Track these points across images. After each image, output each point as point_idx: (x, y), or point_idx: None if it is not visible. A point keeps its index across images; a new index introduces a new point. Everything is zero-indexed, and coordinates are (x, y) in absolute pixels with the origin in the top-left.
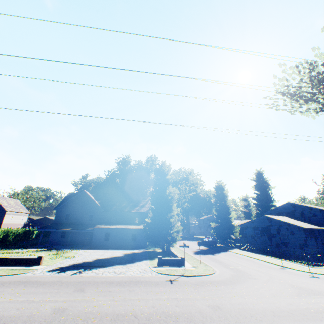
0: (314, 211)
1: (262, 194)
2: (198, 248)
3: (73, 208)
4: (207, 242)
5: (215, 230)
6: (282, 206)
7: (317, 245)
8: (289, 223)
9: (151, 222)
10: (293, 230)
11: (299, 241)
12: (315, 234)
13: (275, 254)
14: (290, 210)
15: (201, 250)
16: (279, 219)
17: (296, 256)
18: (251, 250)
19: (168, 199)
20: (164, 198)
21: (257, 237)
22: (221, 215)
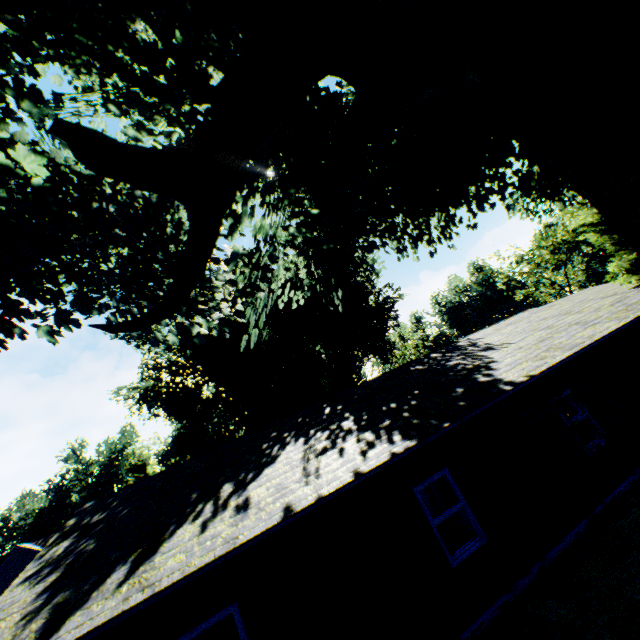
0: None
1: None
2: None
3: (5, 583)
4: None
5: None
6: None
7: None
8: None
9: None
10: None
11: None
12: None
13: None
14: None
15: None
16: None
17: None
18: None
19: None
20: None
21: None
22: None
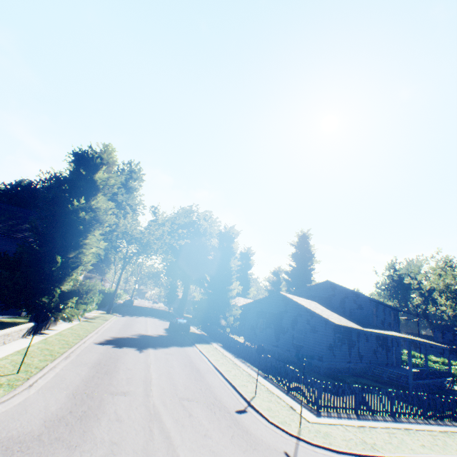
0: (361, 301)
1: (300, 268)
2: (144, 332)
3: None
4: (174, 325)
5: (198, 307)
6: (317, 287)
7: (349, 357)
8: (314, 311)
9: (15, 257)
10: (317, 324)
11: (321, 347)
12: (351, 337)
13: (264, 367)
14: (327, 294)
15: (136, 338)
16: (301, 302)
17: (296, 378)
18: (236, 350)
19: (80, 217)
20: (70, 212)
21: (264, 329)
22: (215, 284)
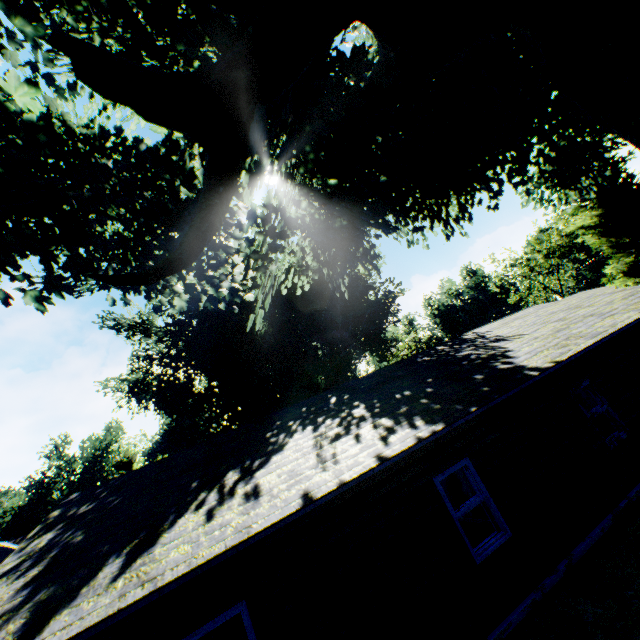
0: None
1: None
2: None
3: None
4: None
5: None
6: None
7: None
8: None
9: None
10: None
11: None
12: None
13: None
14: None
15: None
16: None
17: None
18: None
19: None
20: None
21: None
22: None
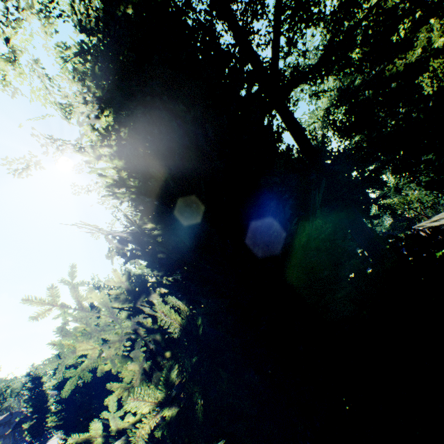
0: None
1: None
2: None
3: None
4: None
5: (32, 429)
6: None
7: None
8: None
9: None
10: None
11: None
12: None
13: None
14: None
15: None
16: None
17: None
18: None
19: None
20: None
21: None
22: (39, 408)
